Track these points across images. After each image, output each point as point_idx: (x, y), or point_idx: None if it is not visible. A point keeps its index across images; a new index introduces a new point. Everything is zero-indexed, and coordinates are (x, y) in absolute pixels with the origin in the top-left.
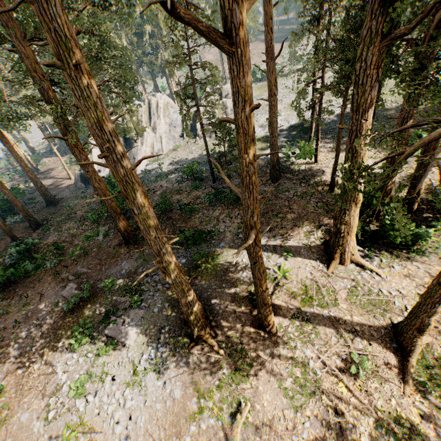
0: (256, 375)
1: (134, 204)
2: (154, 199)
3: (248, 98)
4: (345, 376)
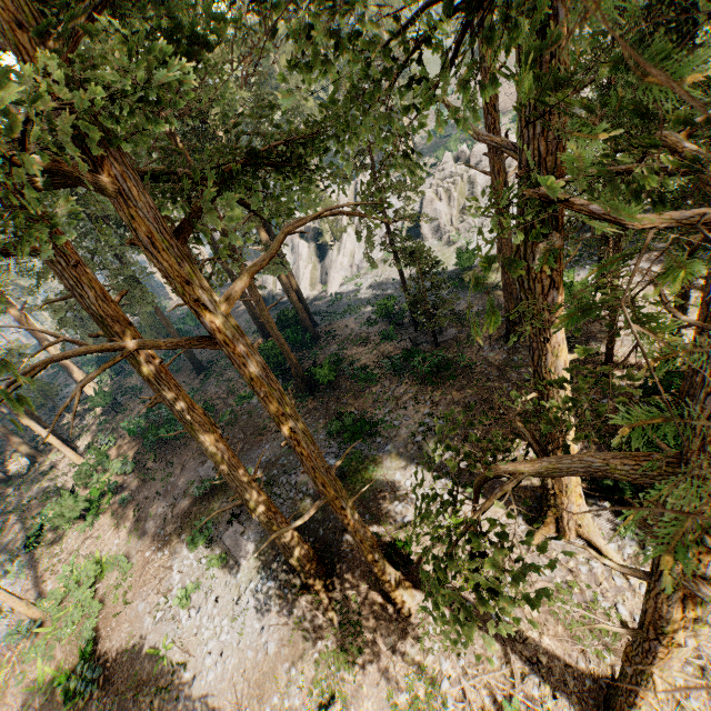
0: (364, 667)
1: (197, 441)
2: (330, 349)
3: (257, 383)
4: None
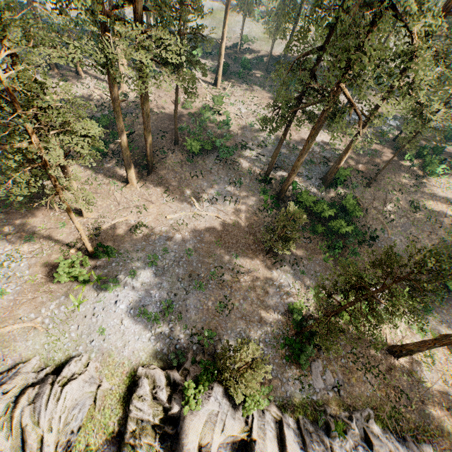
0: (70, 82)
1: None
2: None
3: None
4: (99, 90)
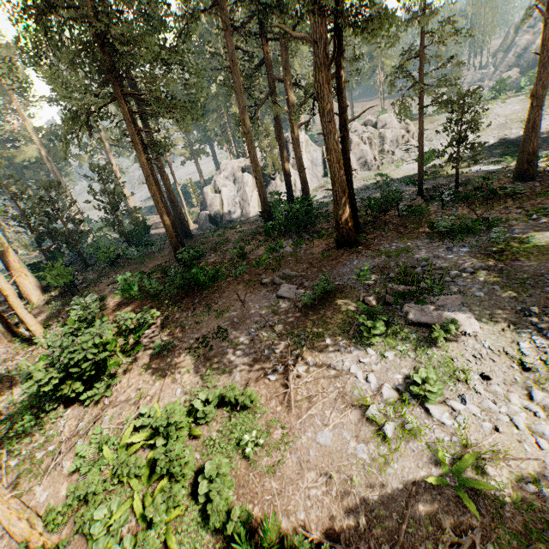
0: None
1: None
2: None
3: None
4: None
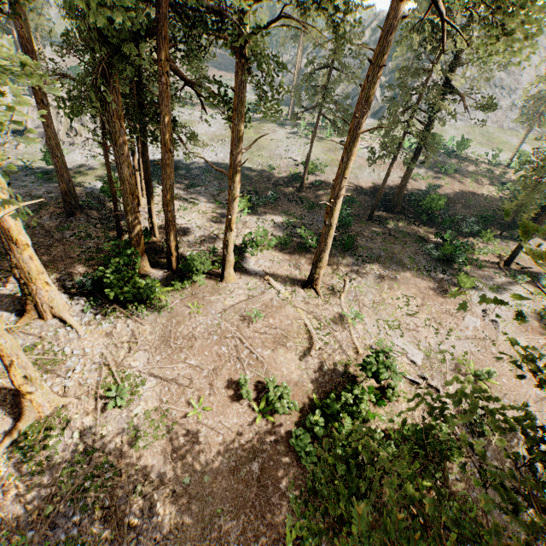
0: None
1: None
2: None
3: None
4: None
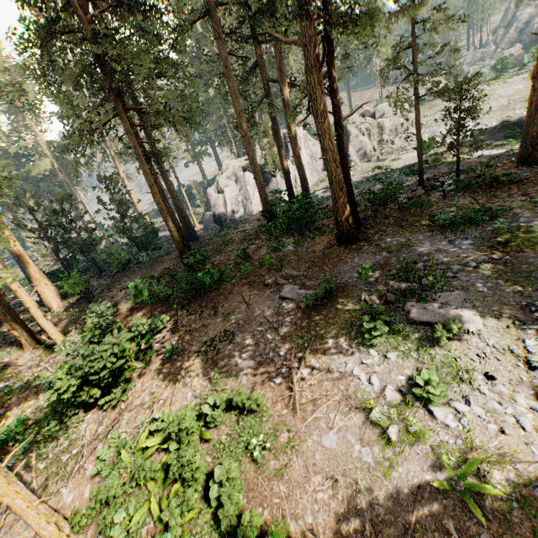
0: None
1: None
2: None
3: None
4: None
